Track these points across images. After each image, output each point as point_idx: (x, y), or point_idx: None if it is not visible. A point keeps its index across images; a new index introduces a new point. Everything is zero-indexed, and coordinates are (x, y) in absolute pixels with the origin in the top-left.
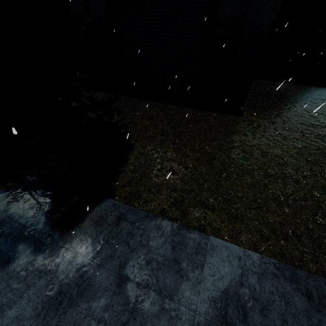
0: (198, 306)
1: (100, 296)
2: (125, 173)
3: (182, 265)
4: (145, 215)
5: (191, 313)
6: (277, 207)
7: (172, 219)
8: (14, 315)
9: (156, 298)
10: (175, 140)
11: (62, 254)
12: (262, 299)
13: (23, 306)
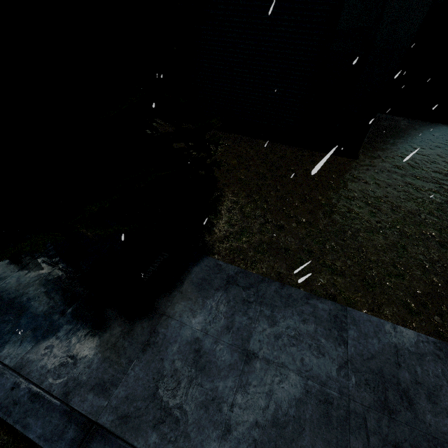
0: (351, 390)
1: (225, 375)
2: (220, 227)
3: (320, 341)
4: (261, 279)
5: (344, 398)
6: (423, 275)
7: (293, 286)
8: (122, 394)
9: (296, 379)
10: (277, 186)
11: (165, 323)
12: (427, 384)
13: (131, 385)
